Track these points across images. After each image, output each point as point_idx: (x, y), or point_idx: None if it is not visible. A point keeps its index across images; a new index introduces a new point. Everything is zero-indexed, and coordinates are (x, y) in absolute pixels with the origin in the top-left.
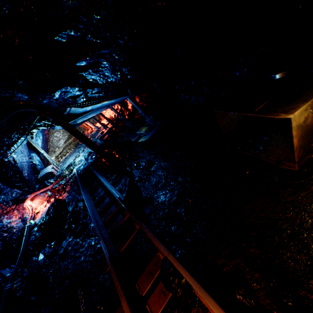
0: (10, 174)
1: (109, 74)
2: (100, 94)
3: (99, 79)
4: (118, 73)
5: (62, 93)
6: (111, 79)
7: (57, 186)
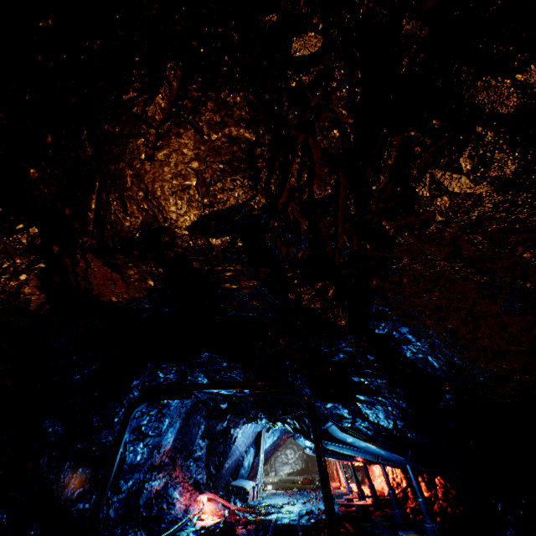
0: (219, 449)
1: (382, 417)
2: (368, 430)
3: (371, 415)
4: (390, 421)
5: (333, 406)
6: (382, 423)
7: (240, 513)
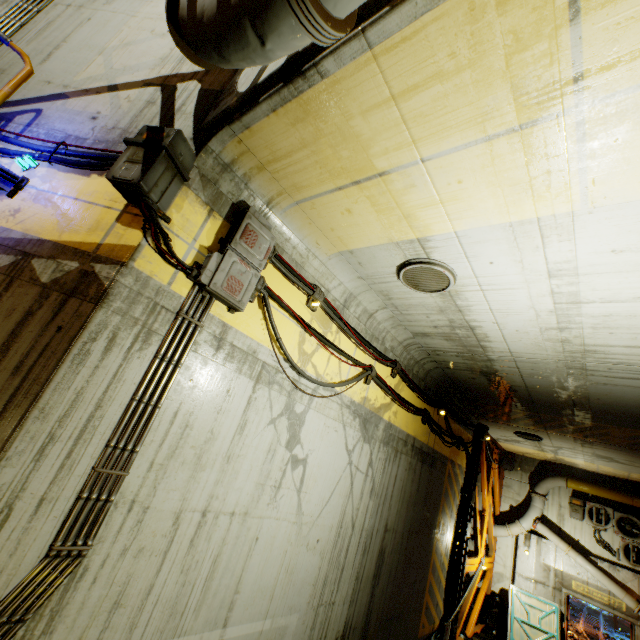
0: None
1: None
2: None
3: None
4: None
5: None
6: None
7: None
